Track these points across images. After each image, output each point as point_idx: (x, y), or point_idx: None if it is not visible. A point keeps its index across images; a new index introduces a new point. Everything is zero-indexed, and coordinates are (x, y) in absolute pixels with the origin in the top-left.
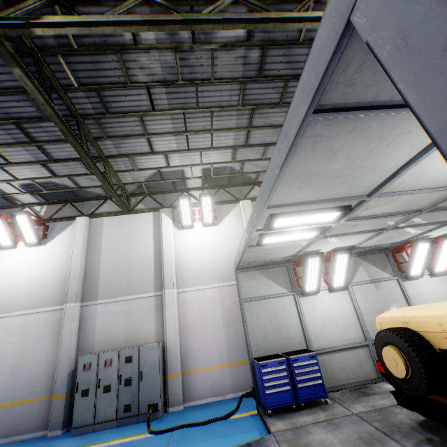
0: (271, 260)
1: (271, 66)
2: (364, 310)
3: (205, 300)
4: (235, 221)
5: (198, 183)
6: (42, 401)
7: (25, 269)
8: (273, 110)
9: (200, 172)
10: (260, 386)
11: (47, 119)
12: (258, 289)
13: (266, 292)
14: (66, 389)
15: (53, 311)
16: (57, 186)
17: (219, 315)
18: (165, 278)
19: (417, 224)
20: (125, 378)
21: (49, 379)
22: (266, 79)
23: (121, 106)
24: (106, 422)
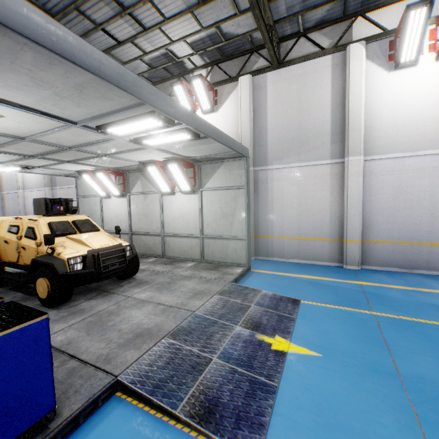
0: (74, 174)
1: None
2: (133, 212)
3: None
4: None
5: None
6: None
7: None
8: None
9: None
10: None
11: None
12: (85, 191)
13: (88, 193)
14: None
15: (44, 190)
16: None
17: None
18: None
19: (82, 158)
20: None
21: None
22: None
23: None
24: None
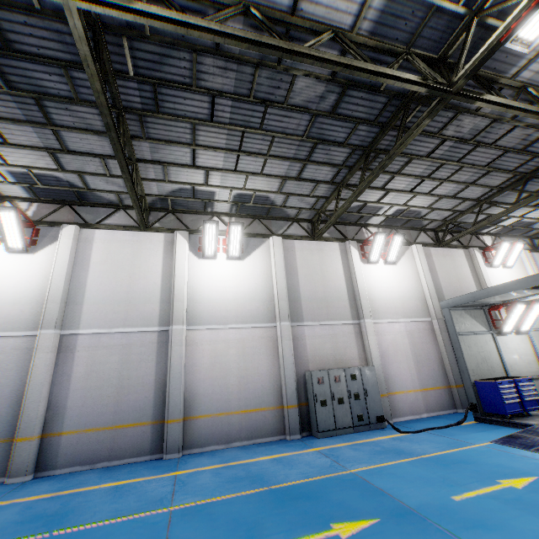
0: (487, 303)
1: (535, 144)
2: (538, 351)
3: (395, 333)
4: (410, 263)
5: (379, 220)
6: (273, 410)
7: (228, 282)
8: (501, 175)
9: (393, 211)
10: (491, 400)
11: (345, 145)
12: (466, 326)
13: (472, 329)
14: (296, 400)
15: (265, 328)
16: (265, 201)
17: (408, 347)
18: (363, 308)
19: None
20: (354, 393)
21: (275, 391)
22: (524, 153)
23: (408, 148)
24: (345, 429)
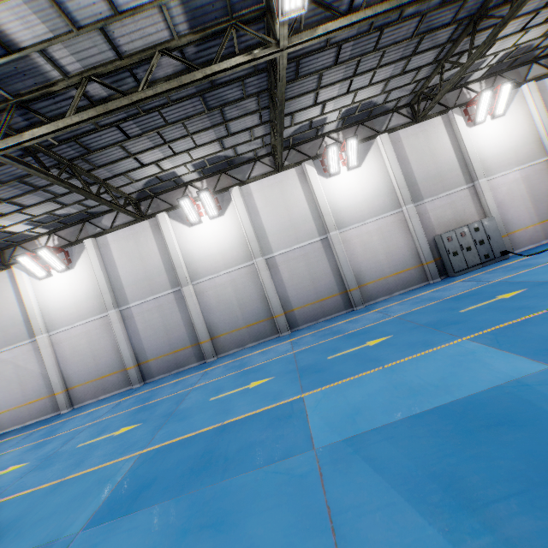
0: None
1: None
2: None
3: (509, 183)
4: (520, 108)
5: (481, 74)
6: (415, 268)
7: (355, 189)
8: None
9: (498, 58)
10: None
11: (452, 25)
12: None
13: None
14: (432, 258)
15: (394, 215)
16: (368, 106)
17: (523, 191)
18: (475, 171)
19: None
20: (478, 241)
21: (414, 256)
22: None
23: None
24: (475, 267)
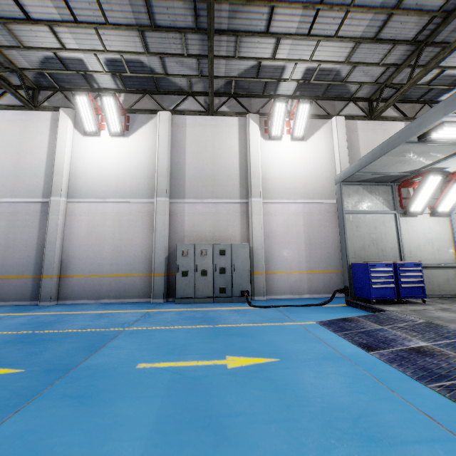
0: (387, 174)
1: None
2: None
3: (289, 214)
4: (325, 139)
5: (291, 89)
6: (142, 277)
7: (111, 159)
8: None
9: (302, 73)
10: (361, 283)
11: None
12: (360, 203)
13: (368, 207)
14: (163, 270)
15: (143, 203)
16: (142, 69)
17: (301, 229)
18: (252, 186)
19: None
20: (219, 267)
21: (146, 261)
22: None
23: None
24: (204, 299)
